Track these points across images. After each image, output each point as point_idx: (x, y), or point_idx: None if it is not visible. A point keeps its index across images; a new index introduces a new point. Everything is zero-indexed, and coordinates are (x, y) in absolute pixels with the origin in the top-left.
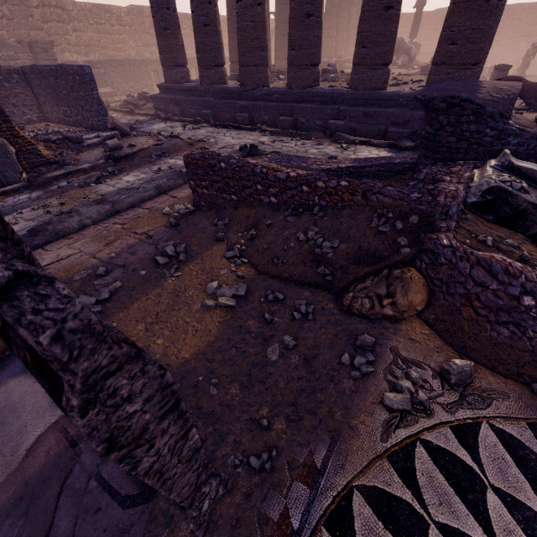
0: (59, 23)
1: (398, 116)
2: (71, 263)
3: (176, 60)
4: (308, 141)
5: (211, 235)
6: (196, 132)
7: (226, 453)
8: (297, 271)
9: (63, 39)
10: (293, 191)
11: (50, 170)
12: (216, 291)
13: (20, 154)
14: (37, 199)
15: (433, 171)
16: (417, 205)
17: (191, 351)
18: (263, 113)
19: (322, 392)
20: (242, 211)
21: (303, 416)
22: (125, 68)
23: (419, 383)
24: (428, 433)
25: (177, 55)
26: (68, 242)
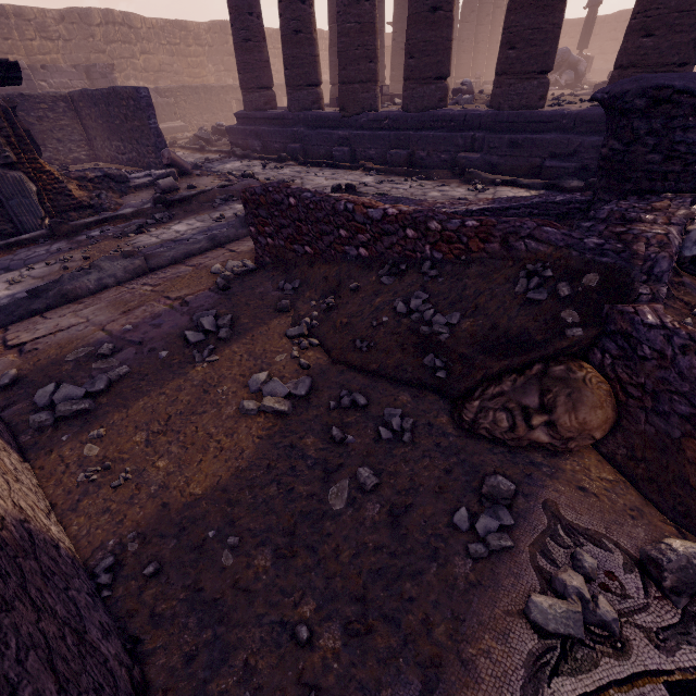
0: (124, 43)
1: (561, 144)
2: (70, 337)
3: (259, 81)
4: (428, 181)
5: (271, 303)
6: (279, 171)
7: (227, 689)
8: (391, 361)
9: (128, 64)
10: (392, 238)
11: (83, 217)
12: (263, 387)
13: (43, 194)
14: (57, 251)
15: (622, 207)
16: (597, 255)
17: (206, 483)
18: (369, 146)
19: (415, 579)
20: (320, 269)
21: (375, 626)
22: (200, 97)
23: (598, 578)
24: (619, 694)
25: (260, 74)
26: (76, 307)
